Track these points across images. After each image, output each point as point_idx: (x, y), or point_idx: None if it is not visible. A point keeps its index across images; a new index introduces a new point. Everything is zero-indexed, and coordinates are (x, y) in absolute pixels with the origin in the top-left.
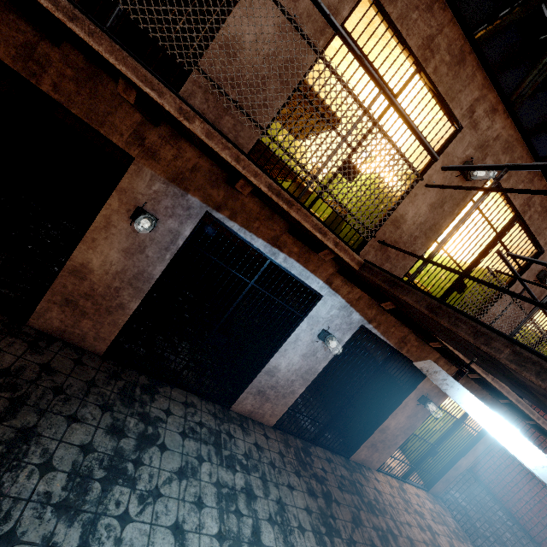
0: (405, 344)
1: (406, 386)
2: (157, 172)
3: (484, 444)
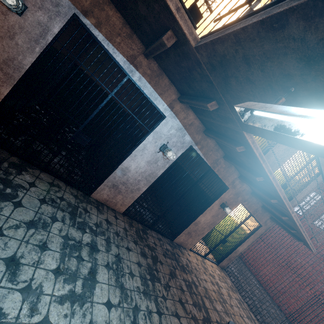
0: (217, 165)
1: (214, 196)
2: None
3: (253, 238)
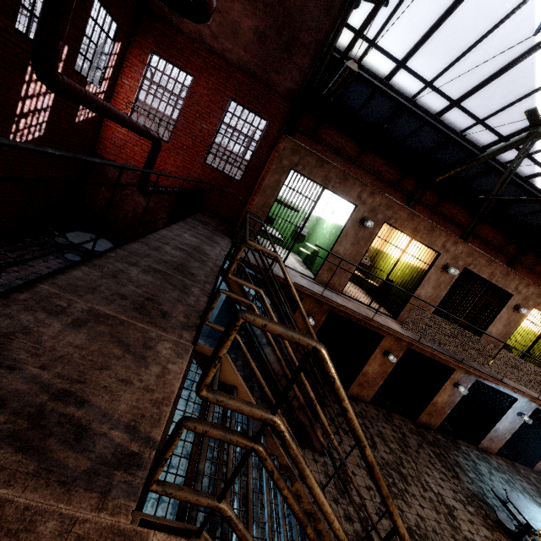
0: None
1: None
2: (462, 371)
3: None
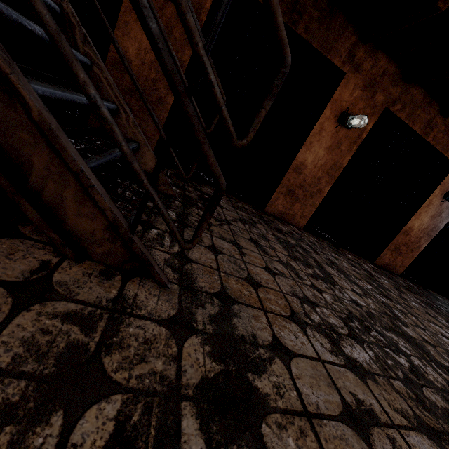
0: None
1: None
2: None
3: None
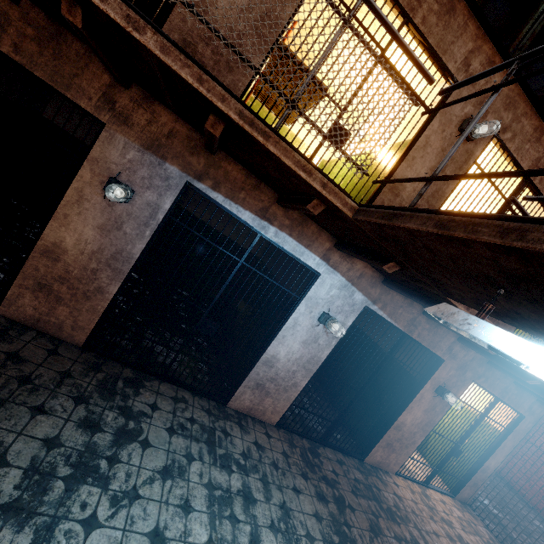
0: (415, 327)
1: (420, 376)
2: (131, 139)
3: (512, 441)
